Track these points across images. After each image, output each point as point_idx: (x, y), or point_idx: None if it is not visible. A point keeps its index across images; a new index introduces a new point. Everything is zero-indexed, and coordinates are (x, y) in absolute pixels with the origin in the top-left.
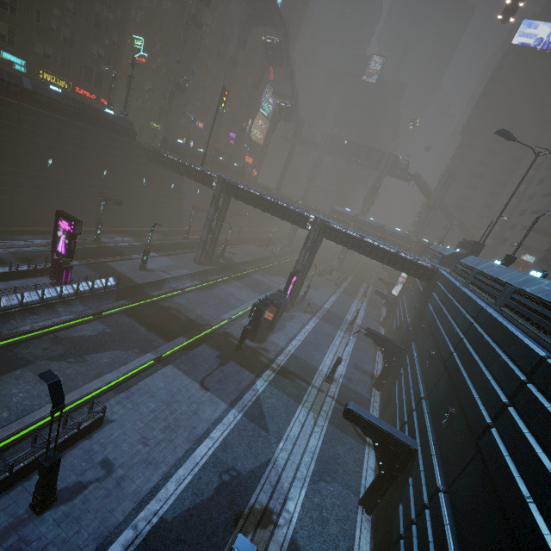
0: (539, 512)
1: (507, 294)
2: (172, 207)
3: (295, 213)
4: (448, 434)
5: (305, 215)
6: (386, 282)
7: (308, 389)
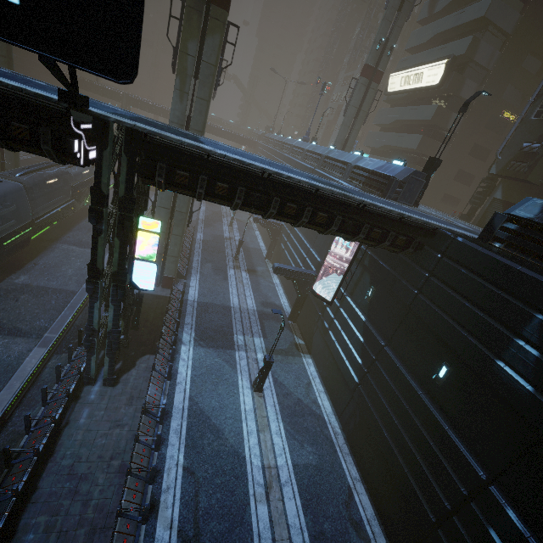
0: None
1: (274, 142)
2: None
3: None
4: None
5: None
6: None
7: None
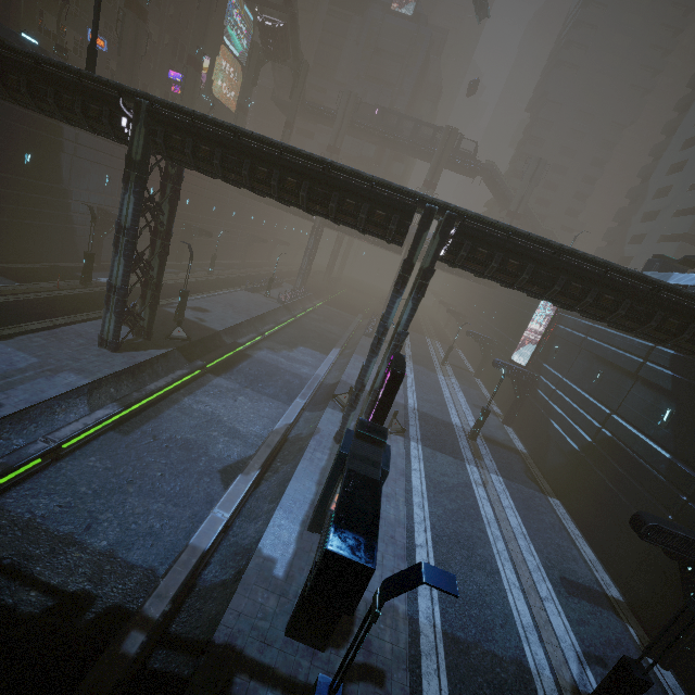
0: None
1: None
2: (38, 211)
3: (376, 196)
4: None
5: (403, 202)
6: (480, 338)
7: None
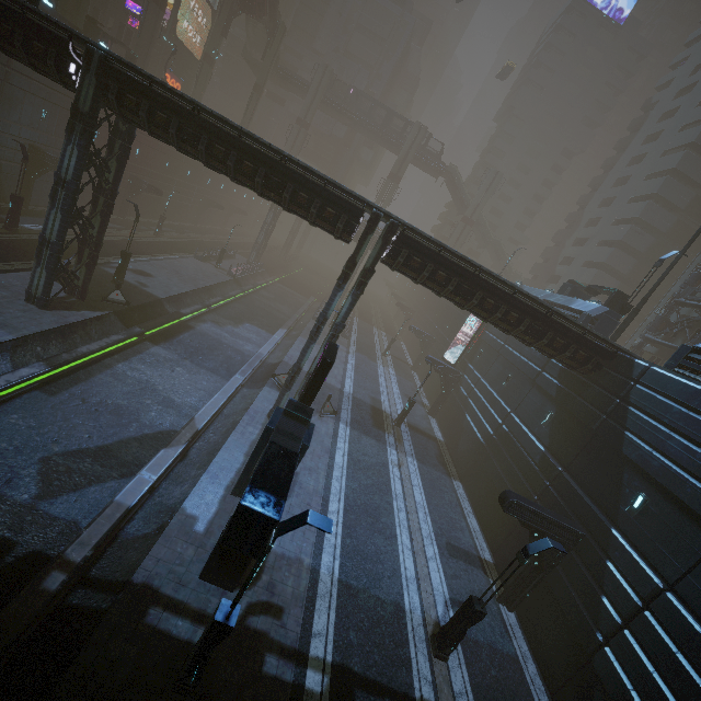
0: None
1: None
2: None
3: (327, 194)
4: None
5: (352, 205)
6: (421, 334)
7: None
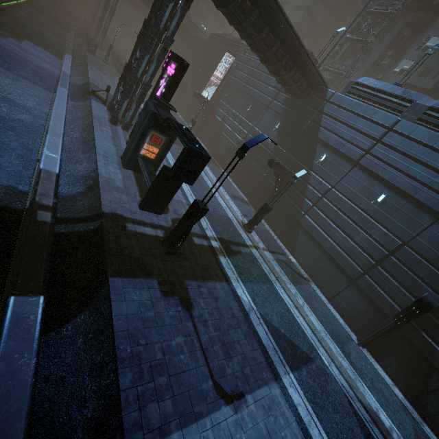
0: None
1: None
2: None
3: None
4: None
5: None
6: None
7: (254, 255)
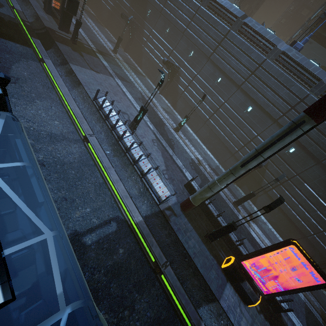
0: (229, 66)
1: (208, 0)
2: None
3: None
4: (193, 59)
5: None
6: None
7: (116, 60)
